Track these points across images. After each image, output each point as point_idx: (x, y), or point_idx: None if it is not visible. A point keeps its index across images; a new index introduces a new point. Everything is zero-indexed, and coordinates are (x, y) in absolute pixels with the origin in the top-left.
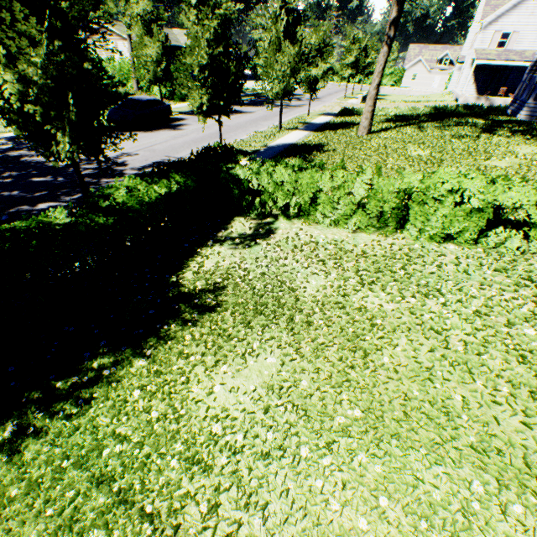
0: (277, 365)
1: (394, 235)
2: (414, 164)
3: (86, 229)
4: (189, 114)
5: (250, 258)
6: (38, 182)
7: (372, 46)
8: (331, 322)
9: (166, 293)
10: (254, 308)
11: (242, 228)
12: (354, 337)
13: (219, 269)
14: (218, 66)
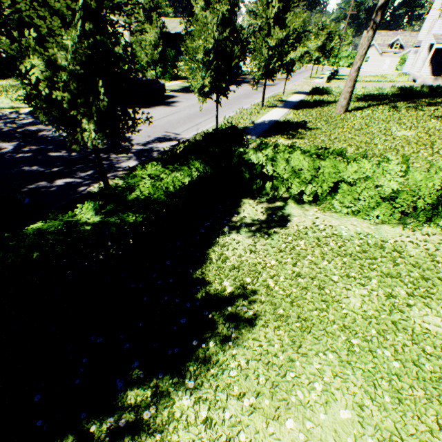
0: (353, 421)
1: (421, 229)
2: (405, 145)
3: (116, 230)
4: (179, 92)
5: (273, 251)
6: (54, 157)
7: (335, 32)
8: (397, 353)
9: (194, 294)
10: (300, 326)
11: (254, 213)
12: (438, 382)
13: (244, 265)
14: (222, 50)
